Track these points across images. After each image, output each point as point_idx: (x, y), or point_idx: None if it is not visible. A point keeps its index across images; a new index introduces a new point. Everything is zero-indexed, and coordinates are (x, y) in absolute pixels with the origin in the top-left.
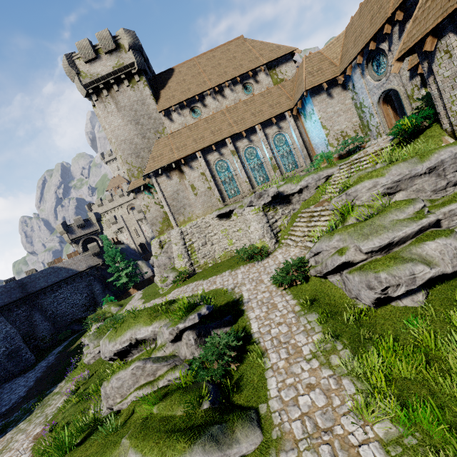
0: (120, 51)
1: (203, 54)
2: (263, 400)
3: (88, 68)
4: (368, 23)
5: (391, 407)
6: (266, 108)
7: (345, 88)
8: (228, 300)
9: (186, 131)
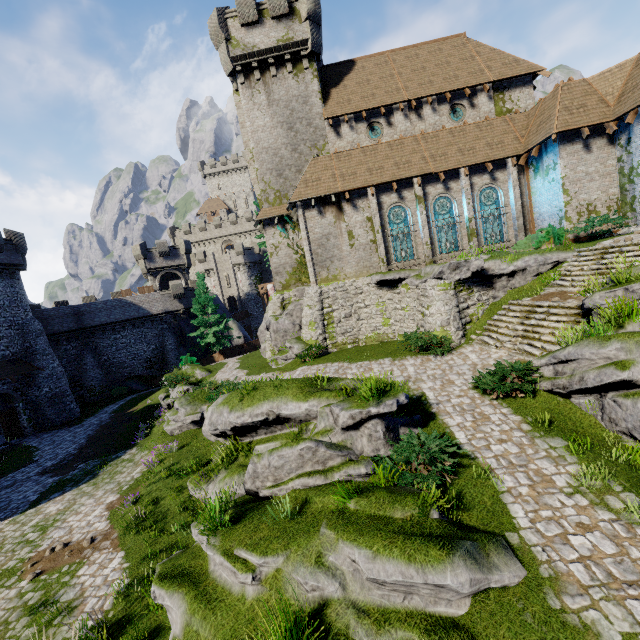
0: (292, 18)
1: (402, 49)
2: (509, 528)
3: (243, 34)
4: None
5: None
6: (481, 147)
7: (612, 142)
8: None
9: (359, 154)
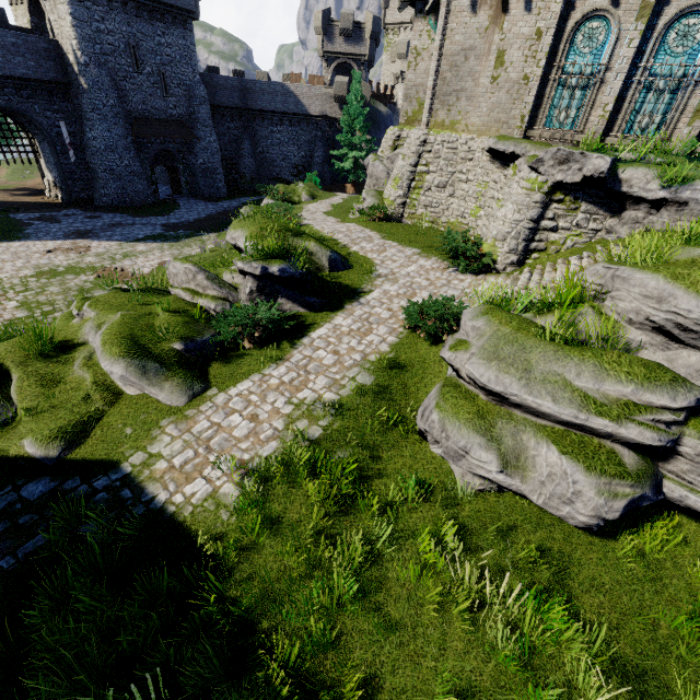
0: None
1: None
2: (221, 387)
3: None
4: None
5: (257, 491)
6: None
7: None
8: (352, 284)
9: None
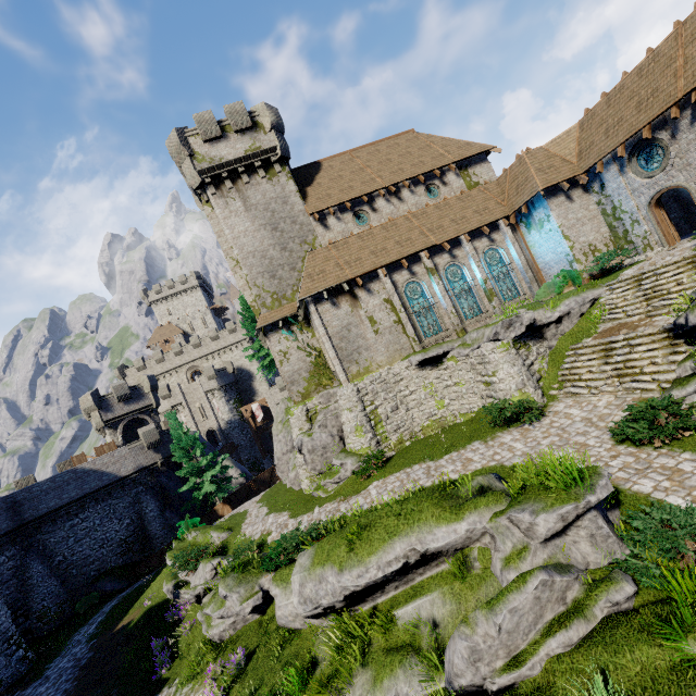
0: (257, 130)
1: (362, 147)
2: None
3: (208, 149)
4: (632, 110)
5: None
6: (471, 215)
7: (586, 191)
8: None
9: (356, 240)
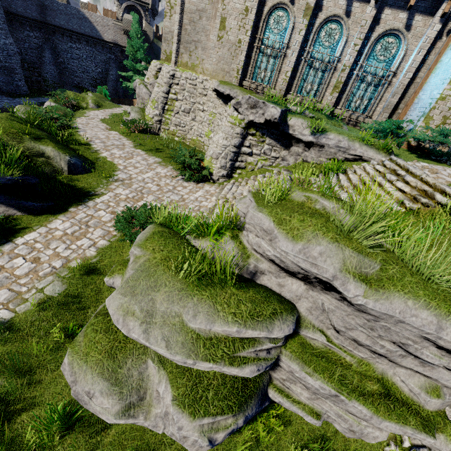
0: None
1: None
2: None
3: None
4: None
5: None
6: None
7: None
8: (87, 187)
9: None
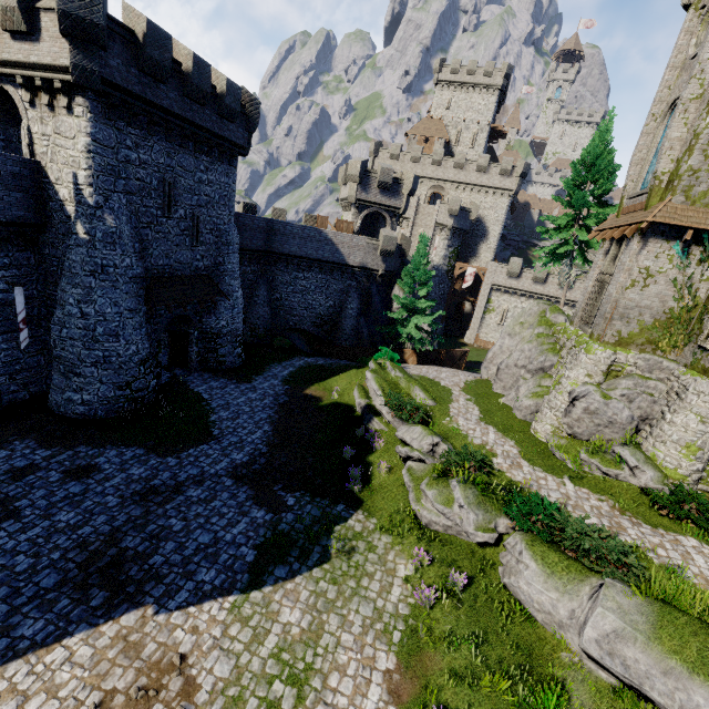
0: None
1: None
2: None
3: None
4: None
5: None
6: None
7: None
8: None
9: None
